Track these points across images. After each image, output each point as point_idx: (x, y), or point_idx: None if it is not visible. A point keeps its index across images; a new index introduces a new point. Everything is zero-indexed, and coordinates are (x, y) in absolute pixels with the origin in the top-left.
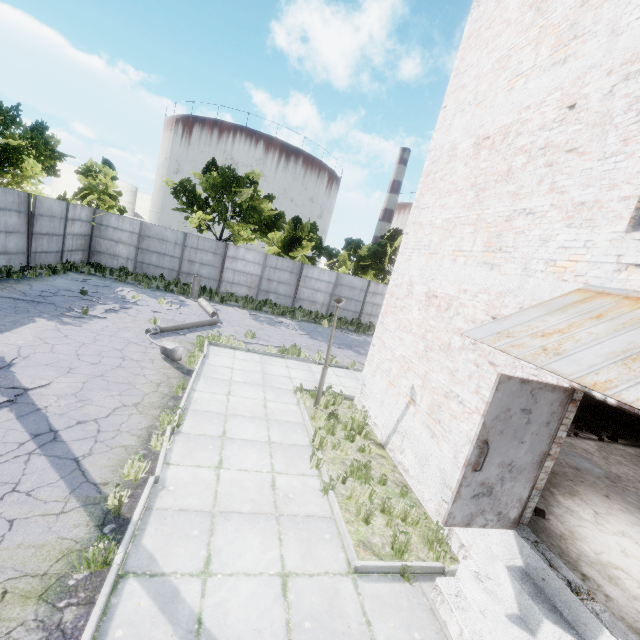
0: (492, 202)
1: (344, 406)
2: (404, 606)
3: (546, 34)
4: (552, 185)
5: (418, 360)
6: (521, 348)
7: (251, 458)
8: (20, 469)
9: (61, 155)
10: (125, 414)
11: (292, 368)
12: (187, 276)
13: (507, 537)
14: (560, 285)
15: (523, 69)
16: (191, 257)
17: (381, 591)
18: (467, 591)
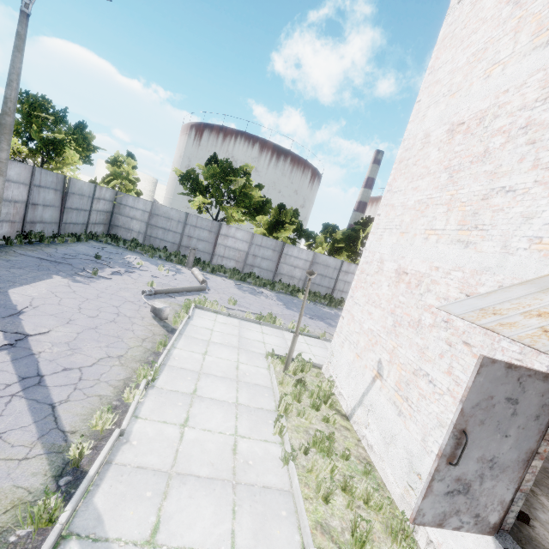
0: (467, 182)
1: (312, 374)
2: None
3: (525, 23)
4: (535, 162)
5: (386, 334)
6: (513, 327)
7: (217, 418)
8: None
9: (95, 148)
10: (108, 365)
11: (267, 334)
12: (186, 249)
13: (485, 544)
14: (548, 263)
15: (500, 57)
16: (190, 233)
17: None
18: None
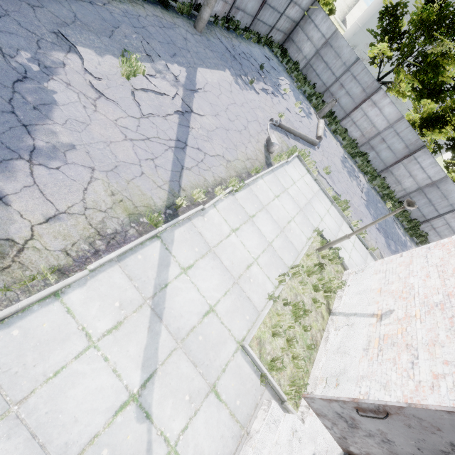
0: None
1: (335, 267)
2: (246, 386)
3: None
4: None
5: (420, 302)
6: None
7: (252, 242)
8: (161, 152)
9: None
10: (219, 162)
11: (330, 214)
12: (330, 96)
13: (335, 447)
14: None
15: None
16: (345, 82)
17: (244, 367)
18: (281, 426)
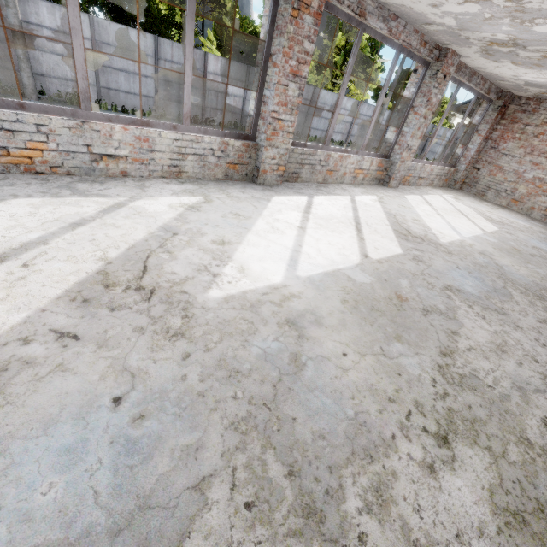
0: None
1: None
2: None
3: None
4: None
5: None
6: None
7: None
8: None
9: None
10: None
11: None
12: None
13: None
14: None
15: None
16: None
17: None
18: None
